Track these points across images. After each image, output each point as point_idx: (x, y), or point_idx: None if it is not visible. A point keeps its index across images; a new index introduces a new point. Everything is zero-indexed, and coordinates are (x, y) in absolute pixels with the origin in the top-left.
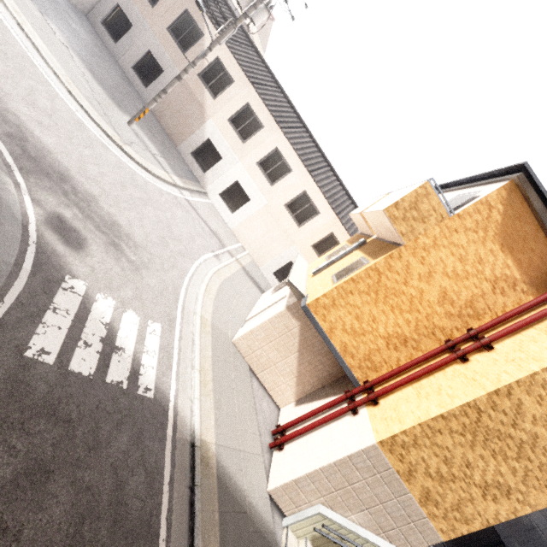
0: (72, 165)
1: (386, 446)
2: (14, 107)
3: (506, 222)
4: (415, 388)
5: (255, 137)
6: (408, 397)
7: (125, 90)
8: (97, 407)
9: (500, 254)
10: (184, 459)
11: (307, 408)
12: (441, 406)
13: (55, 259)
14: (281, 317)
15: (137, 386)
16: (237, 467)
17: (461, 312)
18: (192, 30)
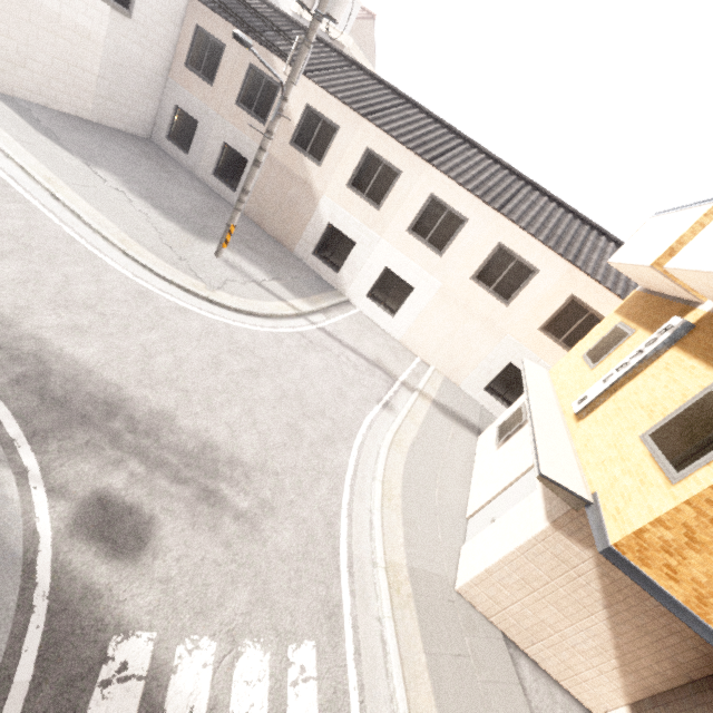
0: (128, 374)
1: None
2: (34, 323)
3: None
4: None
5: (392, 192)
6: None
7: (209, 208)
8: None
9: None
10: None
11: None
12: None
13: (88, 609)
14: (545, 542)
15: None
16: None
17: None
18: (265, 87)
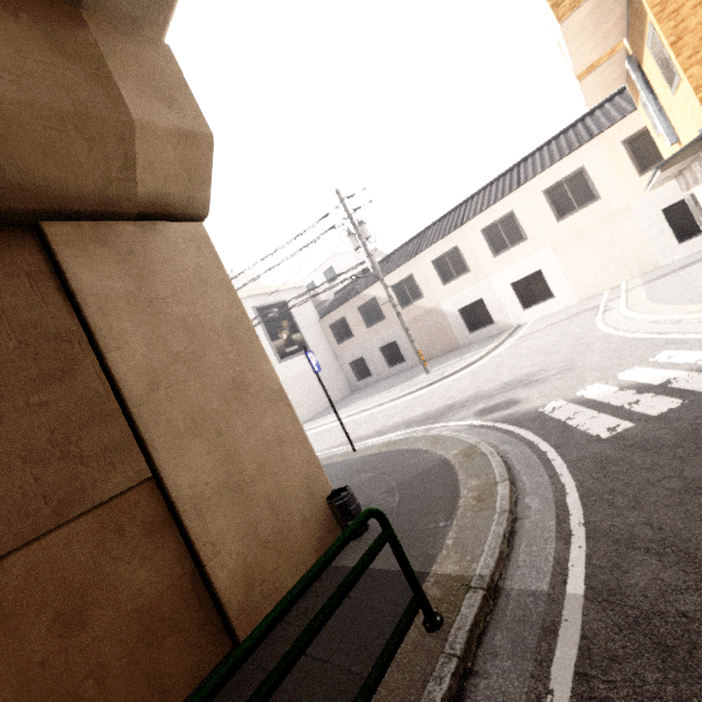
0: (442, 403)
1: None
2: (391, 423)
3: None
4: None
5: (464, 257)
6: None
7: (402, 376)
8: None
9: None
10: None
11: None
12: None
13: (515, 416)
14: None
15: None
16: None
17: None
18: (370, 307)
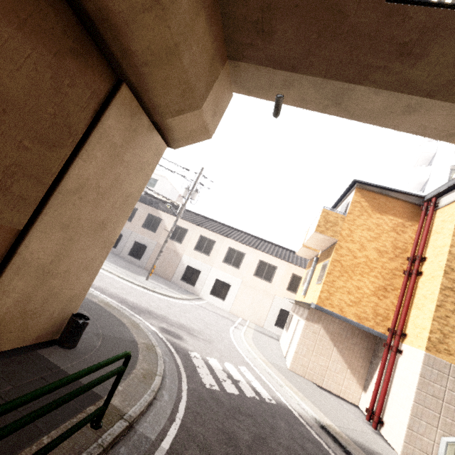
0: (146, 305)
1: (432, 349)
2: (112, 291)
3: (371, 203)
4: (414, 307)
5: (213, 249)
6: (415, 315)
7: (131, 266)
8: (255, 409)
9: (382, 217)
10: (324, 436)
11: (373, 384)
12: (432, 301)
13: (178, 346)
14: (307, 328)
15: (263, 398)
16: (363, 440)
17: (395, 254)
18: (155, 220)
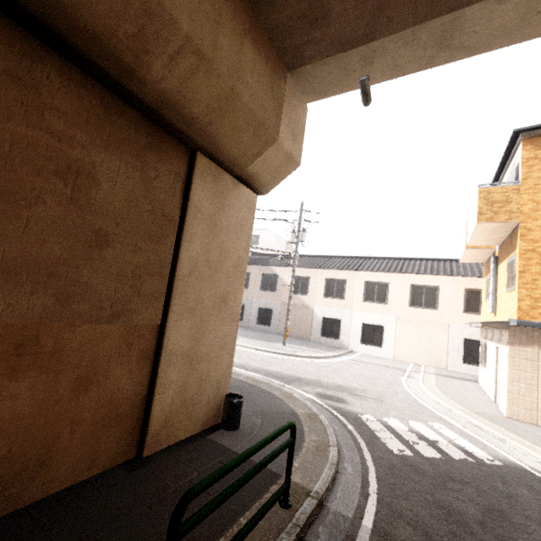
0: (293, 373)
1: None
2: (253, 365)
3: None
4: None
5: (346, 289)
6: None
7: (263, 335)
8: (472, 474)
9: None
10: None
11: None
12: None
13: (343, 410)
14: (515, 356)
15: (480, 459)
16: None
17: None
18: (271, 278)
